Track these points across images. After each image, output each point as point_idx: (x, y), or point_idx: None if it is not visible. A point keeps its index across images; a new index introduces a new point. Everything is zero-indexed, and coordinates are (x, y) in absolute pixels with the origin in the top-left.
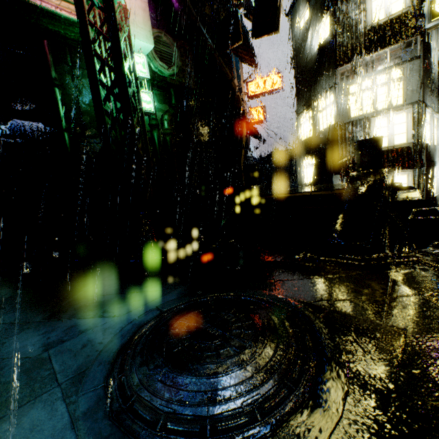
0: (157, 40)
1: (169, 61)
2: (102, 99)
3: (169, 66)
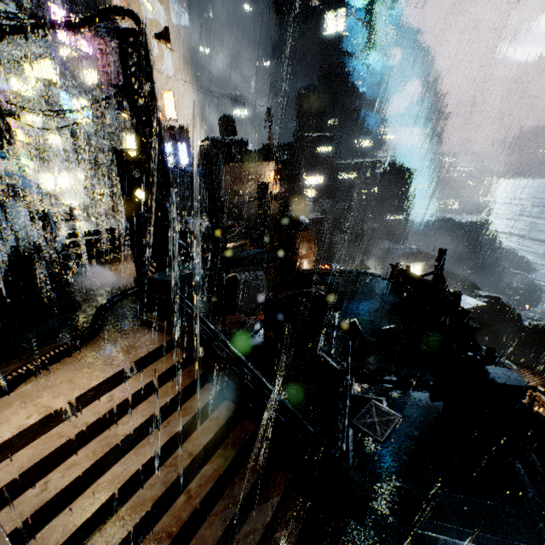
0: None
1: None
2: None
3: None
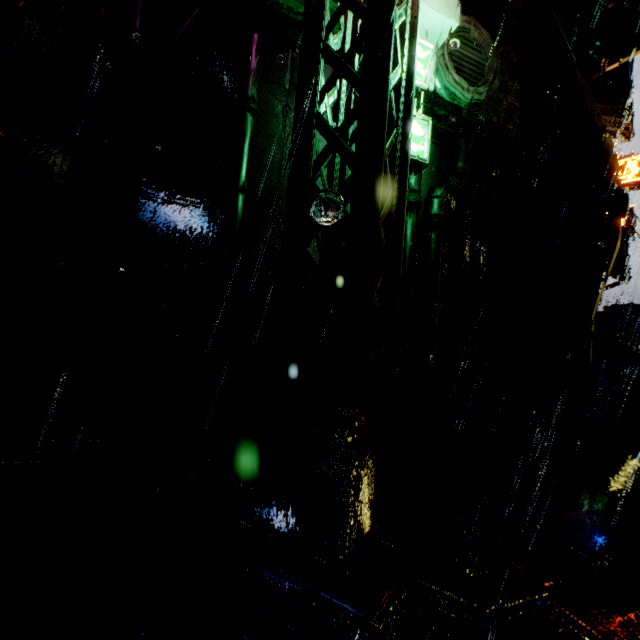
0: (458, 36)
1: (474, 77)
2: (318, 91)
3: (473, 86)
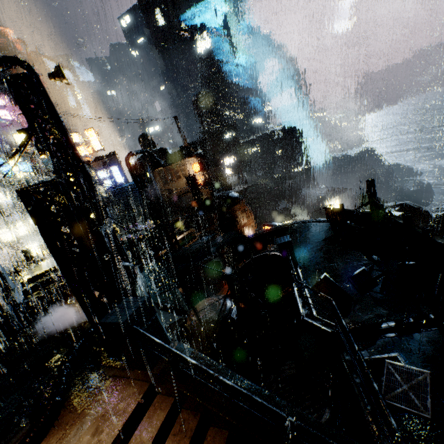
0: None
1: None
2: None
3: None
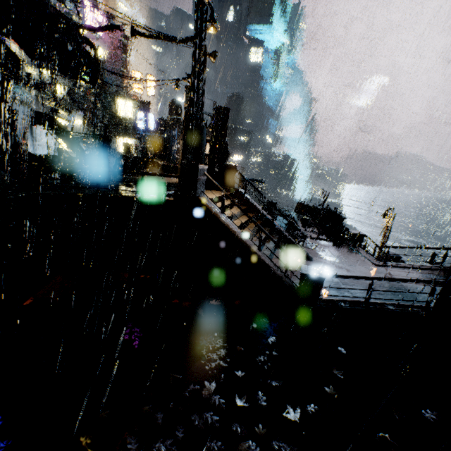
0: None
1: None
2: None
3: None
